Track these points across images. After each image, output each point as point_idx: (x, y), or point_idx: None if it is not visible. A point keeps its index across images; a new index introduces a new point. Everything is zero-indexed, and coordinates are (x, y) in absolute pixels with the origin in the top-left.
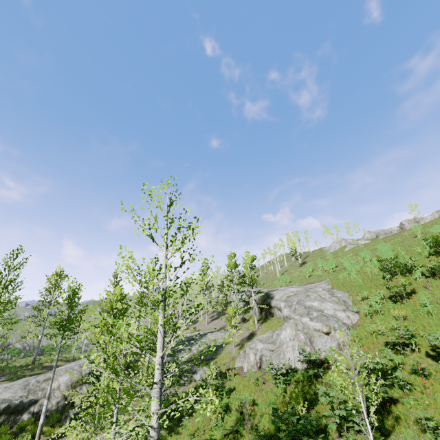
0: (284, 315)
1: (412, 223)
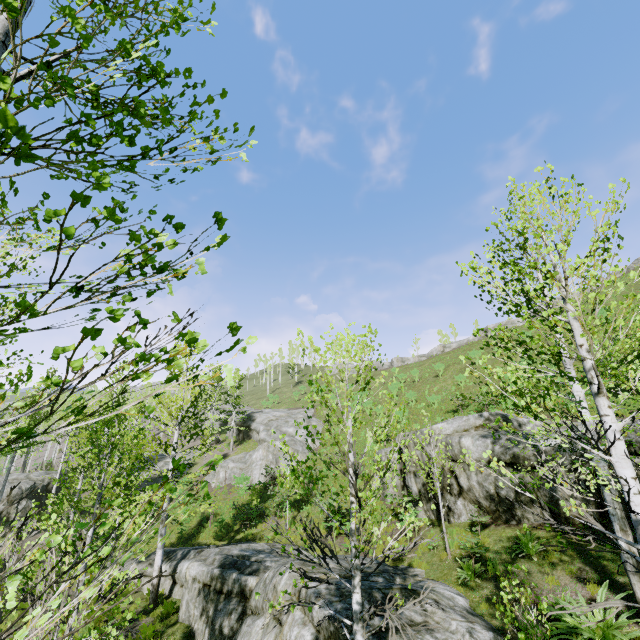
0: (261, 438)
1: (400, 361)
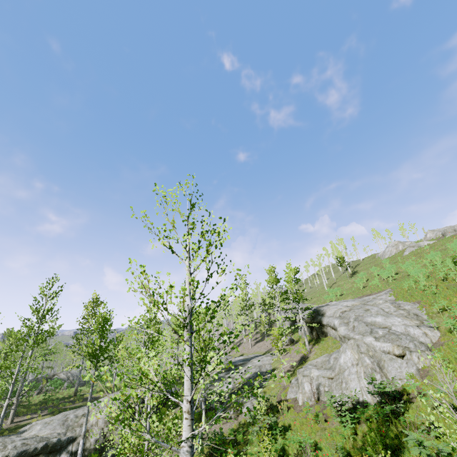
0: (341, 334)
1: None
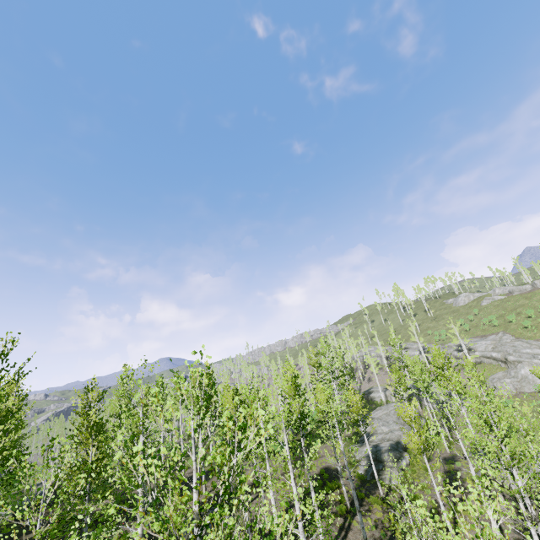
0: (511, 360)
1: None
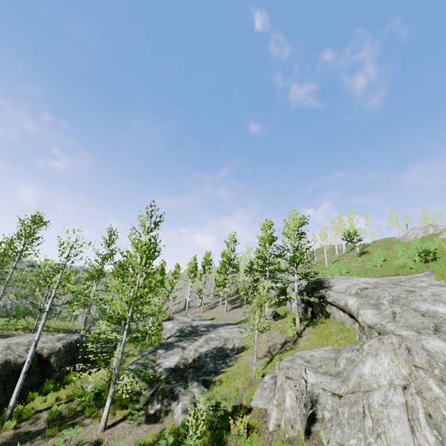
0: (365, 321)
1: None
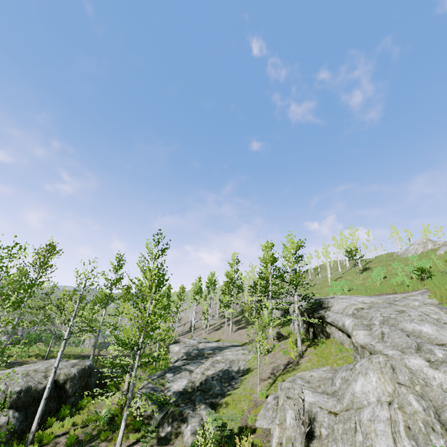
0: (358, 342)
1: None
